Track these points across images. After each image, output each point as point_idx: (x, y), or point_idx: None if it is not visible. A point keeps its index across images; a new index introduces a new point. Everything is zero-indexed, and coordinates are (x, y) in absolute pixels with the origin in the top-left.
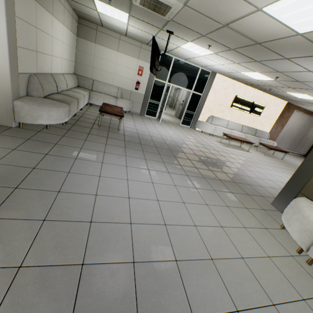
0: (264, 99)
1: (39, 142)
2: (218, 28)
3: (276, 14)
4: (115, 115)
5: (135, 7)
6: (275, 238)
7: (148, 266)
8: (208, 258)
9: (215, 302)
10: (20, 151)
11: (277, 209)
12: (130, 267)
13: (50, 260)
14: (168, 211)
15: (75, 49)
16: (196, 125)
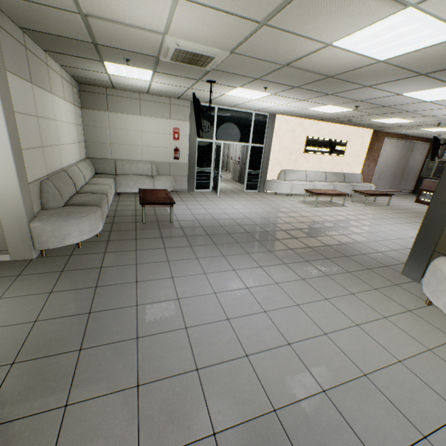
0: (343, 133)
1: (78, 271)
2: (276, 68)
3: (350, 47)
4: (163, 203)
5: (162, 62)
6: (425, 321)
7: (294, 410)
8: (360, 375)
9: (394, 434)
10: (60, 292)
11: (412, 279)
12: (274, 418)
13: (171, 442)
14: (284, 323)
15: (82, 125)
16: (266, 187)
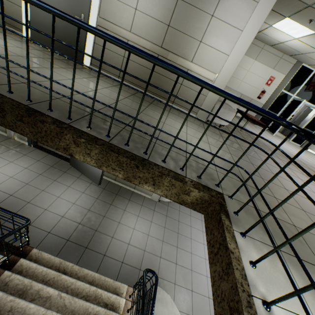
0: None
1: (228, 140)
2: None
3: None
4: (262, 124)
5: None
6: None
7: None
8: None
9: None
10: (229, 146)
11: None
12: None
13: None
14: None
15: None
16: (309, 146)
